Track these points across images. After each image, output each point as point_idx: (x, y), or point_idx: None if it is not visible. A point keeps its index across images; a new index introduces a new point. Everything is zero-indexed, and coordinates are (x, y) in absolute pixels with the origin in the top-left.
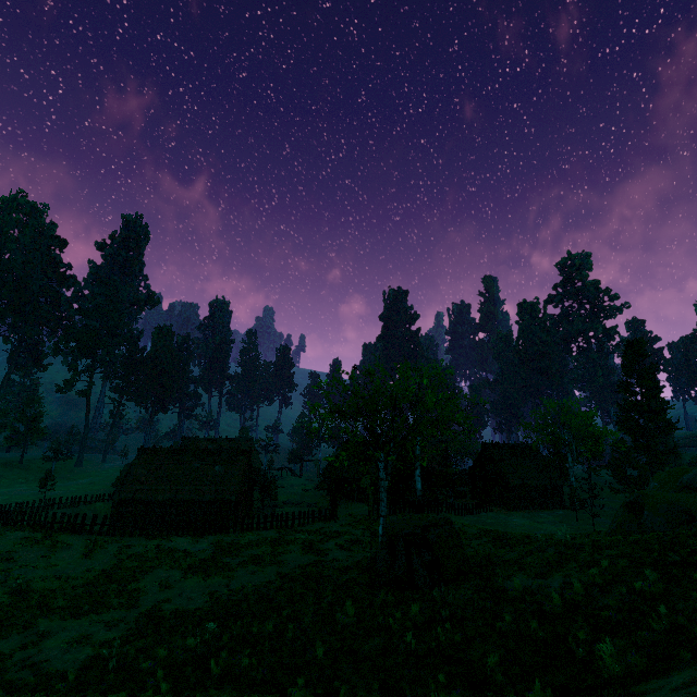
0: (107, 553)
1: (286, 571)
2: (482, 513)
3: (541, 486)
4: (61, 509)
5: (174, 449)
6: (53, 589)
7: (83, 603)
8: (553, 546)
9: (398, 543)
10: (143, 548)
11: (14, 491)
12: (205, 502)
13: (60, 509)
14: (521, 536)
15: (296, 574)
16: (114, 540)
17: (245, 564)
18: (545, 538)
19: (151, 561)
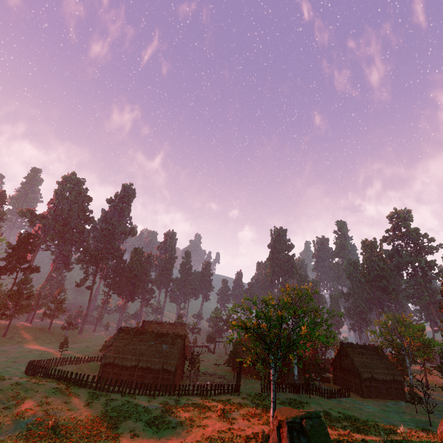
0: (99, 404)
1: (209, 433)
2: (343, 398)
3: (386, 380)
4: (70, 364)
5: (139, 330)
6: (70, 427)
7: (86, 441)
8: (394, 442)
9: (284, 428)
10: (119, 402)
11: (44, 348)
12: (155, 370)
13: (69, 364)
14: (372, 423)
15: (215, 437)
16: (103, 394)
17: (182, 424)
18: (390, 428)
19: (124, 413)
